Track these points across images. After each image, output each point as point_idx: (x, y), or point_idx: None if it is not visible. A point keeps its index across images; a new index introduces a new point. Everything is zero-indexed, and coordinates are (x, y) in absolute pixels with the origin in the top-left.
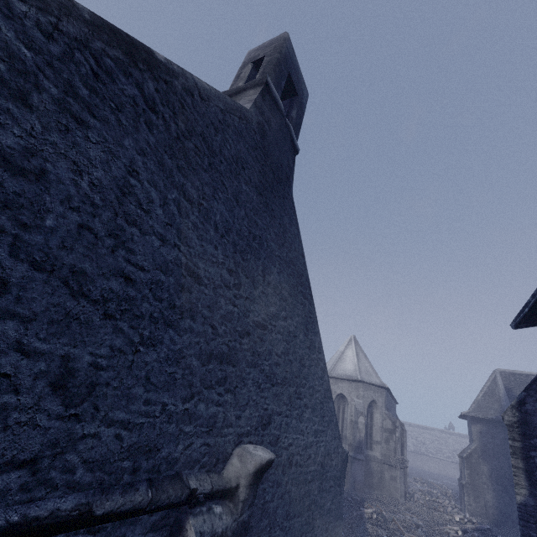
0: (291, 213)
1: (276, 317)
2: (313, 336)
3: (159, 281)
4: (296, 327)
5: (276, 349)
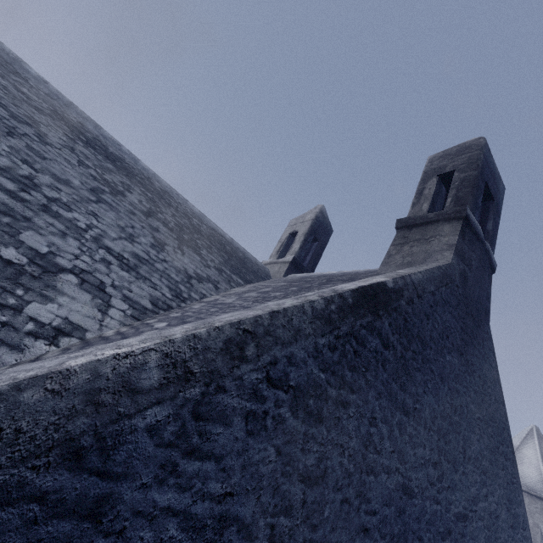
0: (490, 354)
1: (476, 499)
2: (516, 507)
3: (384, 516)
4: (497, 503)
5: (476, 541)
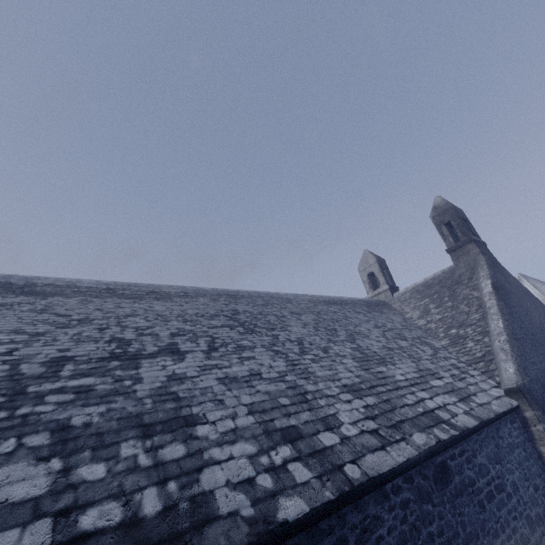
0: (508, 274)
1: (539, 317)
2: None
3: (531, 331)
4: (544, 314)
5: None
